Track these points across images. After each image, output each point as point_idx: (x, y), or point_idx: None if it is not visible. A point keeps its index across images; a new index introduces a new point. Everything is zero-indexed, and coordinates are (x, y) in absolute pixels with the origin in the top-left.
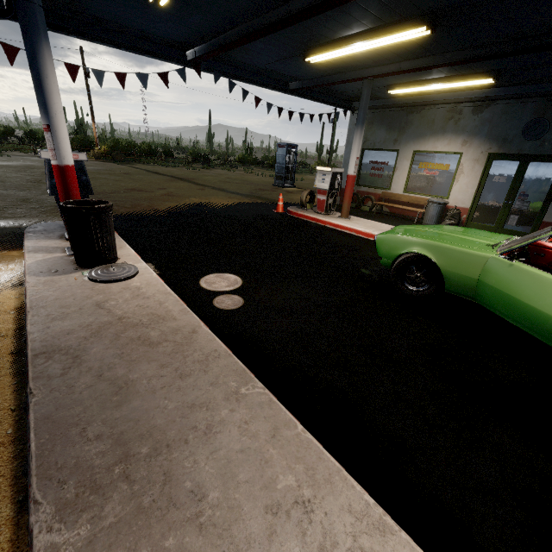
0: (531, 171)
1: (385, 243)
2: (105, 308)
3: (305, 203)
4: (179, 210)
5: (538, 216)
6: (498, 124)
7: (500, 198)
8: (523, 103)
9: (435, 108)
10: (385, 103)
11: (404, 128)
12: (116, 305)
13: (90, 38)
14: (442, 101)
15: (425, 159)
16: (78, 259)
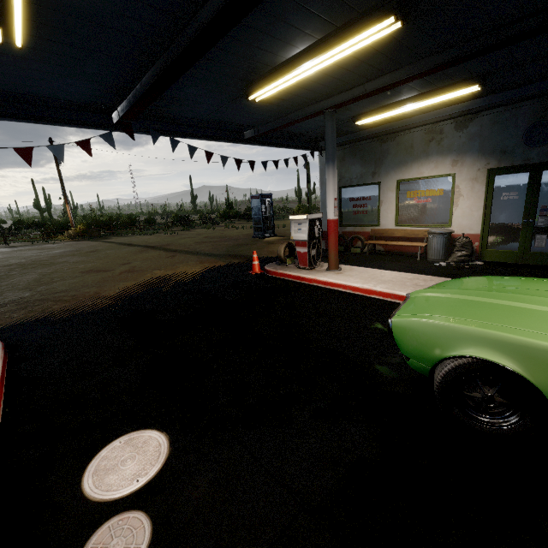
0: (547, 180)
1: (409, 335)
2: None
3: (284, 258)
4: (132, 293)
5: None
6: (491, 136)
7: (516, 217)
8: (514, 108)
9: (411, 132)
10: (354, 137)
11: (380, 158)
12: None
13: None
14: (417, 124)
15: (412, 187)
16: None
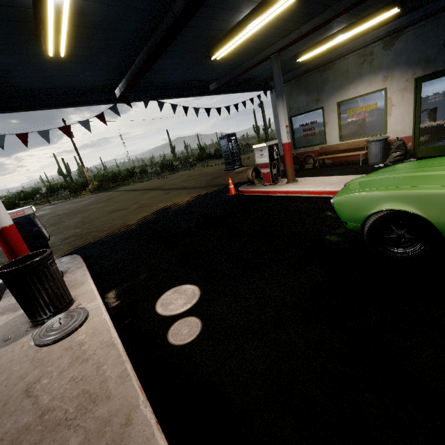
0: None
1: (345, 206)
2: (33, 395)
3: (252, 179)
4: (147, 220)
5: None
6: (415, 49)
7: (443, 116)
8: (434, 20)
9: (345, 59)
10: (297, 72)
11: (321, 86)
12: (47, 385)
13: (31, 108)
14: (349, 50)
15: (351, 106)
16: (29, 318)
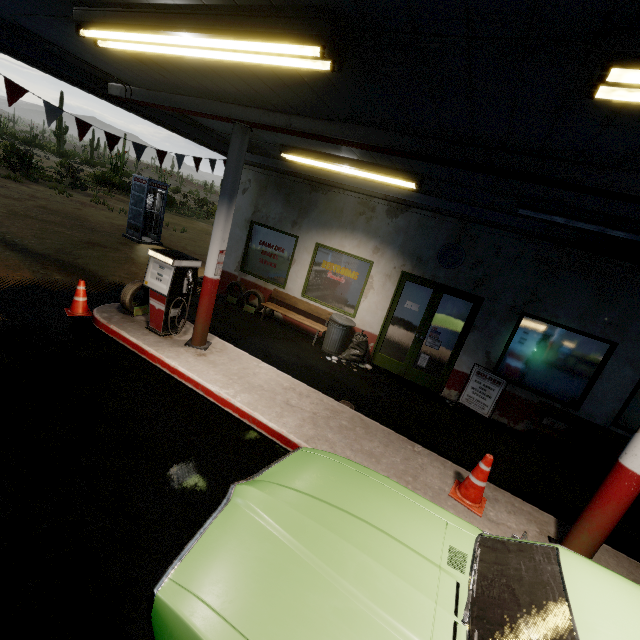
0: (445, 304)
1: None
2: None
3: (131, 305)
4: None
5: (449, 361)
6: (414, 238)
7: (412, 330)
8: (440, 219)
9: (345, 194)
10: (284, 166)
11: (306, 208)
12: None
13: None
14: (353, 188)
15: (330, 257)
16: None
